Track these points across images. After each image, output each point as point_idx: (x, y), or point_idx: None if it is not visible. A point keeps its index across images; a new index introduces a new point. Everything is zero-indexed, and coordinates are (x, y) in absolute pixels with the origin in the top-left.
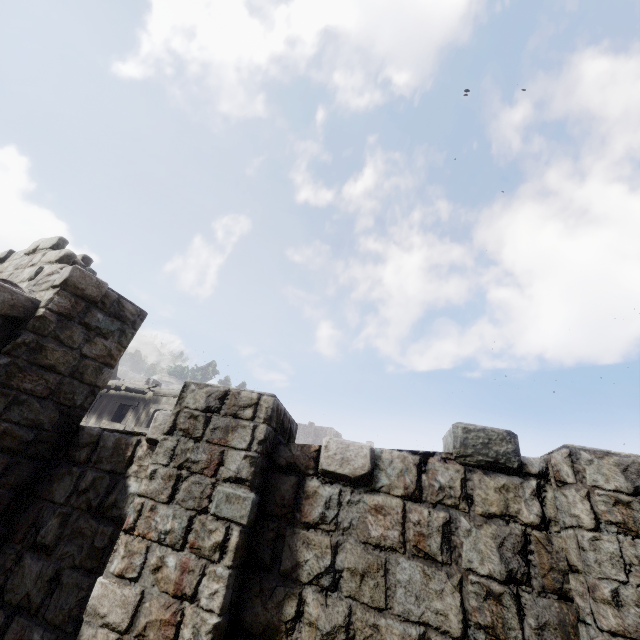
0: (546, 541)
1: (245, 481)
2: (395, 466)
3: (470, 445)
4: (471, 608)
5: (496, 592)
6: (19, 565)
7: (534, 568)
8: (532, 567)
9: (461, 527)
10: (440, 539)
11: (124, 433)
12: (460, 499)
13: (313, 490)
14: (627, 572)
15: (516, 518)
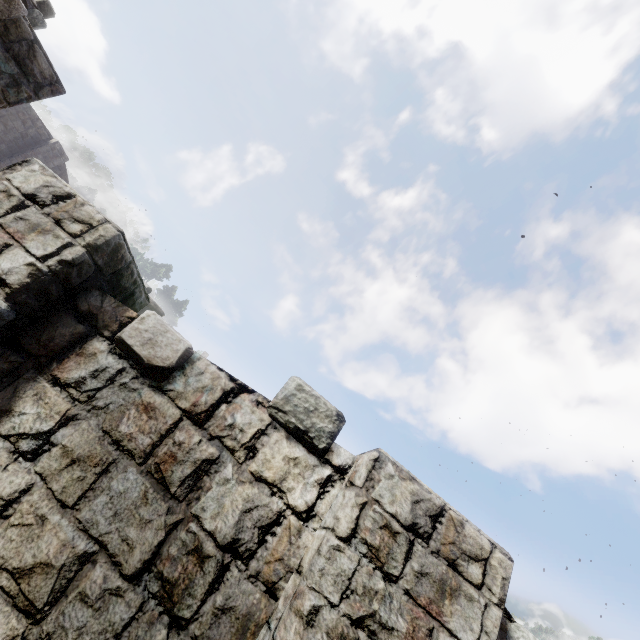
0: (296, 531)
1: (7, 286)
2: (202, 379)
3: (293, 403)
4: (166, 554)
5: (206, 552)
6: None
7: (263, 550)
8: (262, 548)
9: (221, 472)
10: (190, 472)
11: None
12: (242, 446)
13: (93, 351)
14: (344, 596)
15: (284, 494)
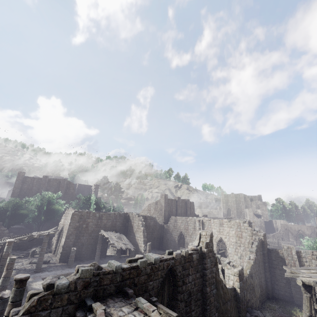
0: None
1: (295, 255)
2: (309, 252)
3: None
4: None
5: None
6: (273, 262)
7: None
8: None
9: None
10: (316, 258)
11: (275, 249)
12: None
13: (301, 254)
14: None
15: None
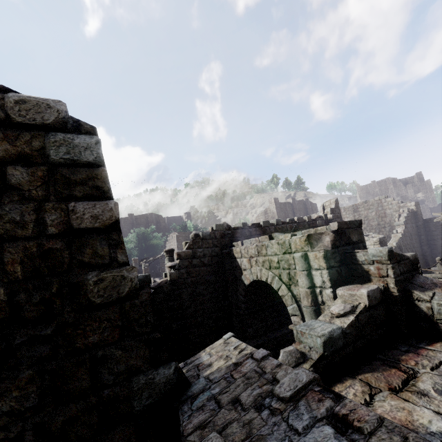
0: None
1: None
2: None
3: None
4: None
5: None
6: (432, 233)
7: None
8: None
9: None
10: None
11: (434, 218)
12: None
13: None
14: None
15: None
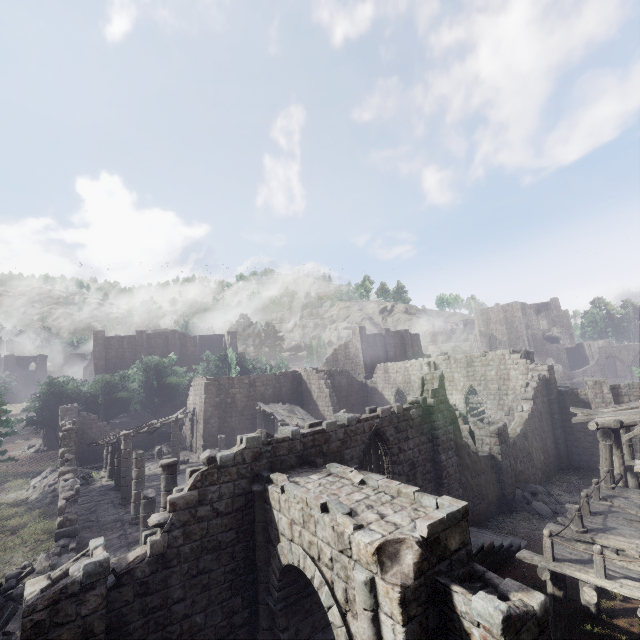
0: None
1: (609, 393)
2: (636, 385)
3: None
4: None
5: None
6: (568, 411)
7: None
8: None
9: None
10: None
11: (572, 390)
12: None
13: (621, 391)
14: None
15: None
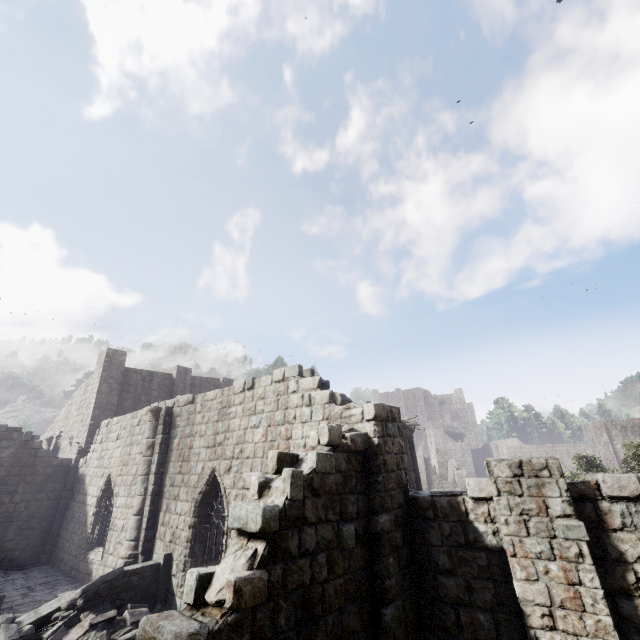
0: None
1: (571, 516)
2: None
3: None
4: None
5: None
6: (440, 583)
7: None
8: None
9: None
10: None
11: (449, 496)
12: None
13: (607, 509)
14: None
15: None
